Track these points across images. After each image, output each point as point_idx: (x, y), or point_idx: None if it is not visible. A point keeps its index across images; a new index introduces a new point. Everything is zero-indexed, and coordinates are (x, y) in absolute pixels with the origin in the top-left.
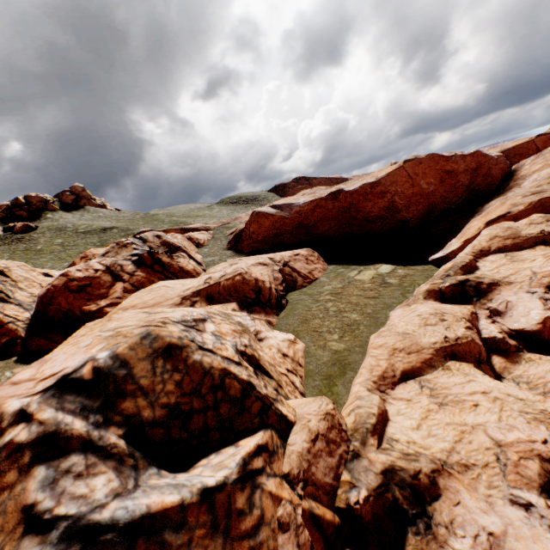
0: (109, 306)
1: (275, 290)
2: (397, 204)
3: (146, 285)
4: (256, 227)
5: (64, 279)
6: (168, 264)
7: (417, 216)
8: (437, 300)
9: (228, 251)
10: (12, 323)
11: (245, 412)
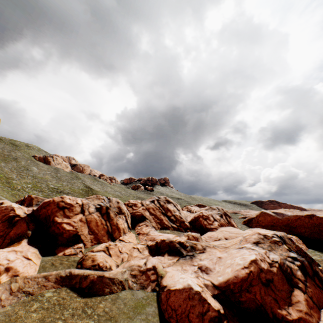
0: (214, 228)
1: None
2: None
3: (223, 226)
4: (262, 218)
5: (201, 214)
6: (229, 221)
7: None
8: None
9: (243, 225)
10: (186, 222)
11: (313, 262)
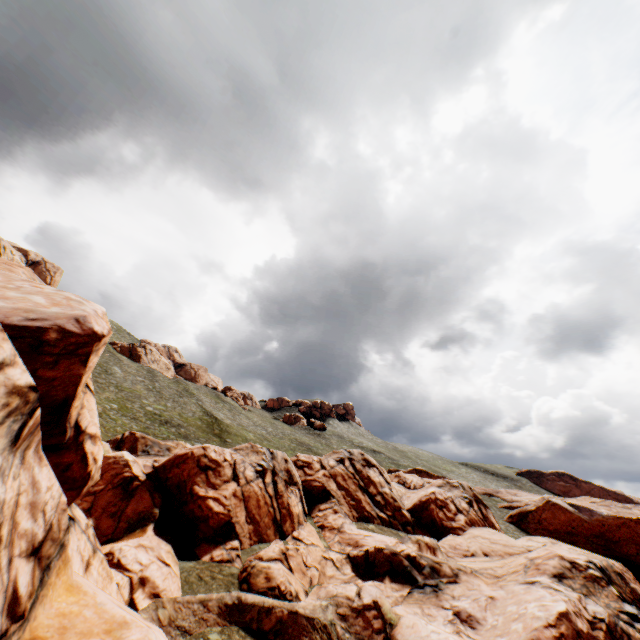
0: (458, 528)
1: None
2: None
3: (475, 525)
4: (549, 515)
5: (433, 495)
6: (485, 515)
7: None
8: None
9: (509, 524)
10: (405, 510)
11: None
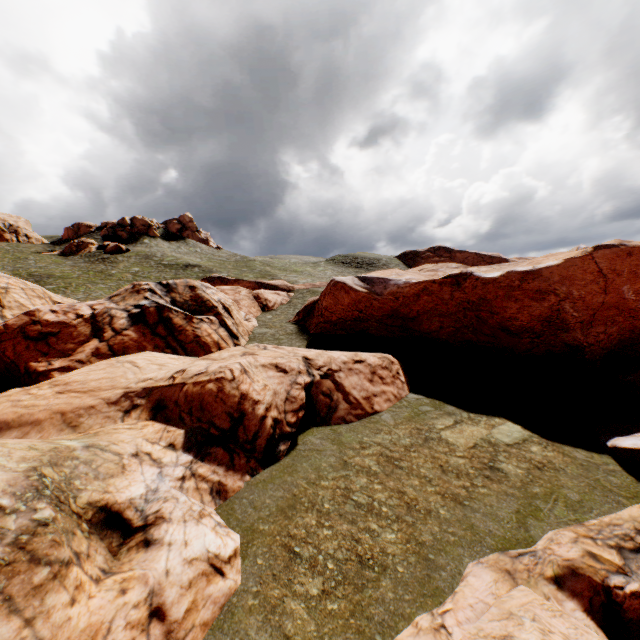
0: (61, 370)
1: (272, 423)
2: (567, 315)
3: (131, 351)
4: (331, 302)
5: (25, 319)
6: (180, 328)
7: (604, 343)
8: (595, 615)
9: (291, 325)
10: None
11: None
